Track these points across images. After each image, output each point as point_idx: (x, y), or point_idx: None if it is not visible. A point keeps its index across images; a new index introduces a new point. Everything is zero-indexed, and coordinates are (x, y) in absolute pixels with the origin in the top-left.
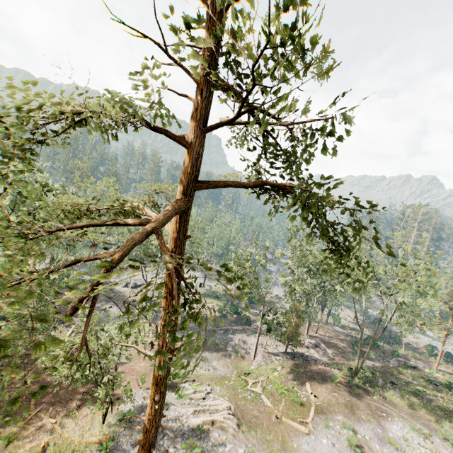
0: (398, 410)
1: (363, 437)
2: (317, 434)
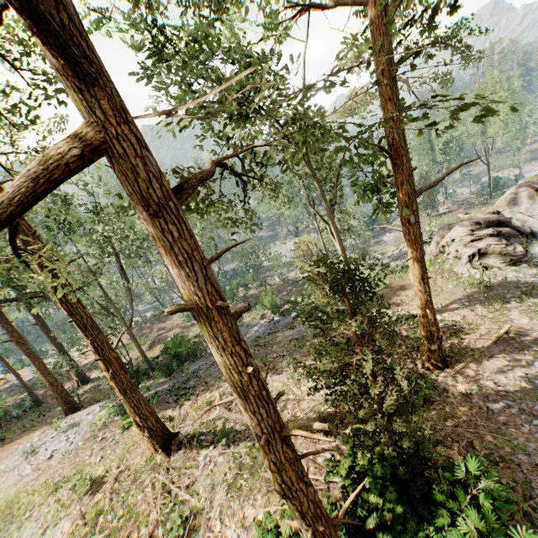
0: None
1: None
2: None
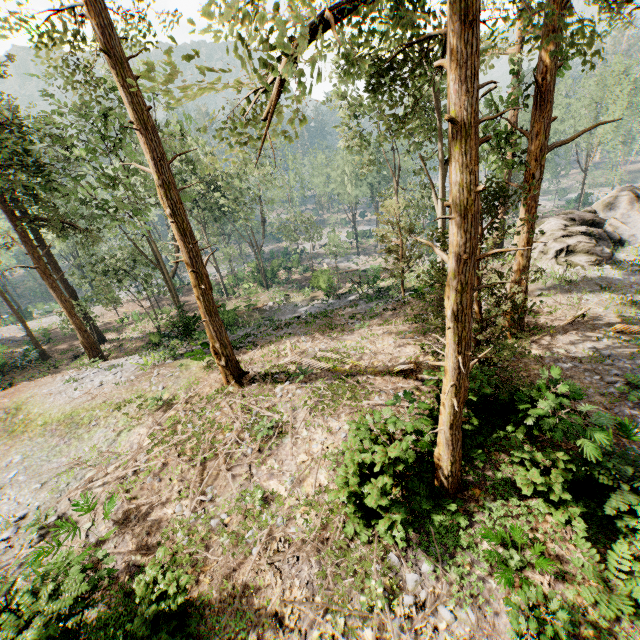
0: None
1: None
2: None
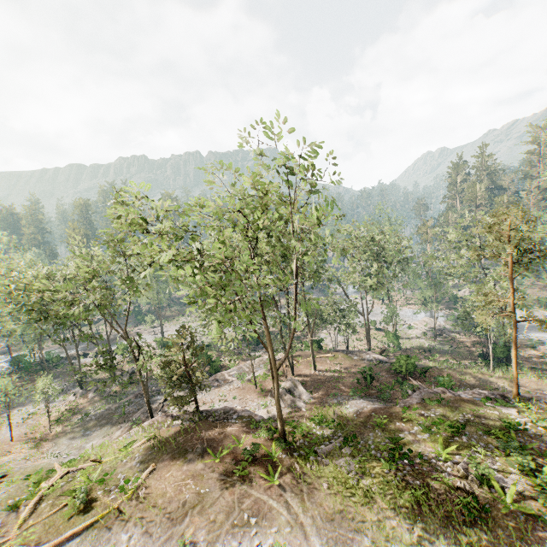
0: (303, 508)
1: None
2: None
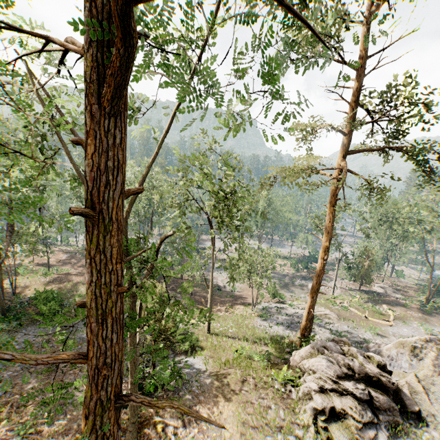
0: None
1: (436, 332)
2: (398, 327)
